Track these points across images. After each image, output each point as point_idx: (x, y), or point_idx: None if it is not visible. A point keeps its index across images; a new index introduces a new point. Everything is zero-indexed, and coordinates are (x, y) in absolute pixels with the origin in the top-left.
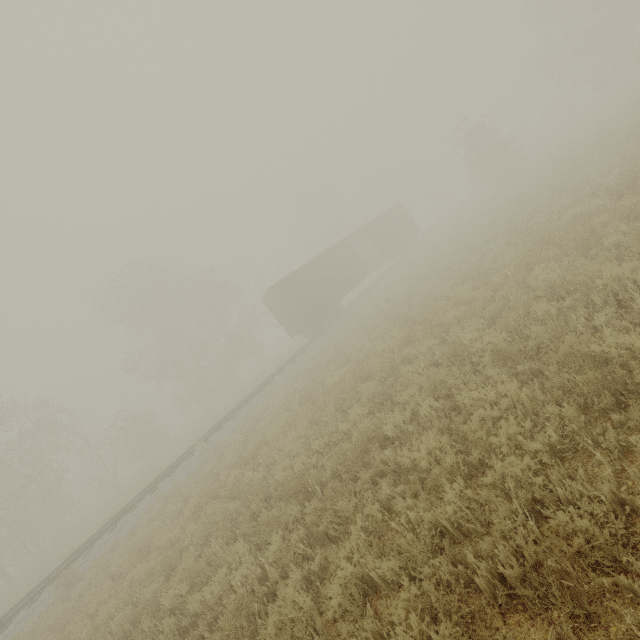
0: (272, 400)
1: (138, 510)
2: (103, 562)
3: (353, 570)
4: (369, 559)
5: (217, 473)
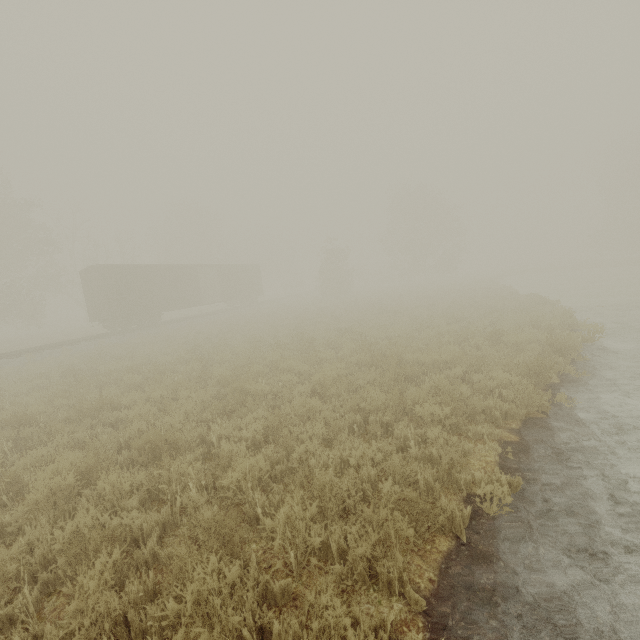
0: (29, 367)
1: None
2: None
3: (46, 453)
4: (61, 451)
5: None
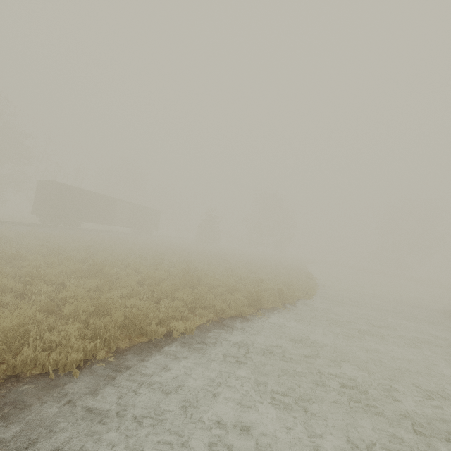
0: None
1: None
2: None
3: None
4: None
5: None
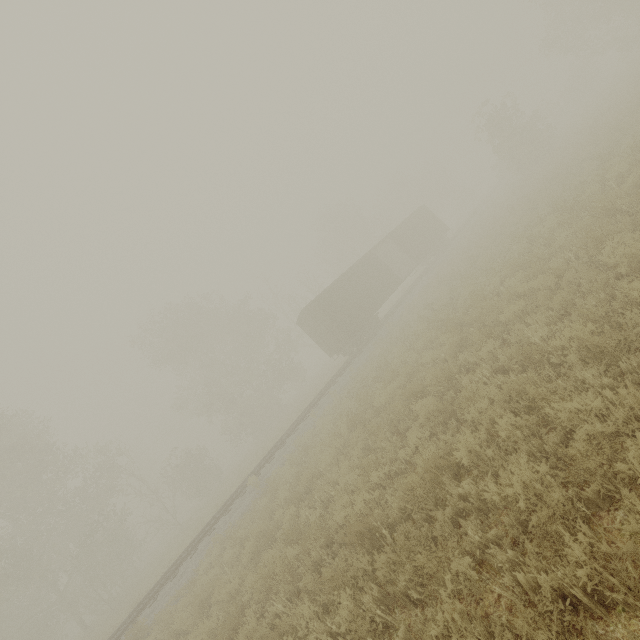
0: (319, 425)
1: (197, 554)
2: (167, 616)
3: None
4: None
5: (272, 511)
